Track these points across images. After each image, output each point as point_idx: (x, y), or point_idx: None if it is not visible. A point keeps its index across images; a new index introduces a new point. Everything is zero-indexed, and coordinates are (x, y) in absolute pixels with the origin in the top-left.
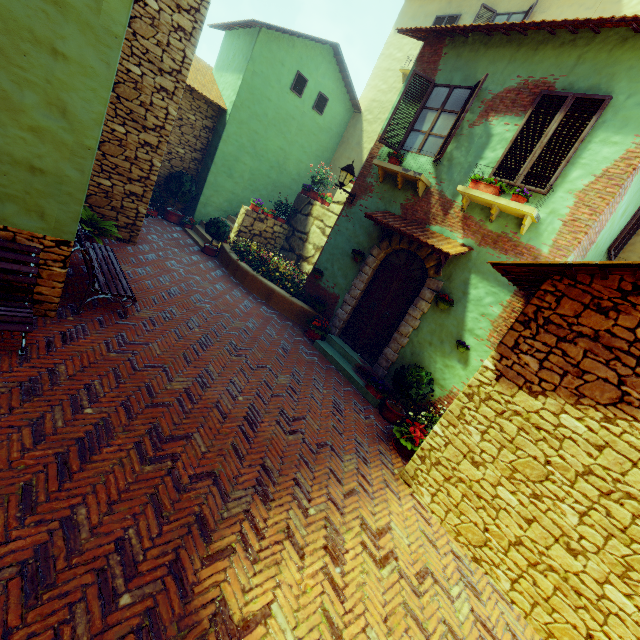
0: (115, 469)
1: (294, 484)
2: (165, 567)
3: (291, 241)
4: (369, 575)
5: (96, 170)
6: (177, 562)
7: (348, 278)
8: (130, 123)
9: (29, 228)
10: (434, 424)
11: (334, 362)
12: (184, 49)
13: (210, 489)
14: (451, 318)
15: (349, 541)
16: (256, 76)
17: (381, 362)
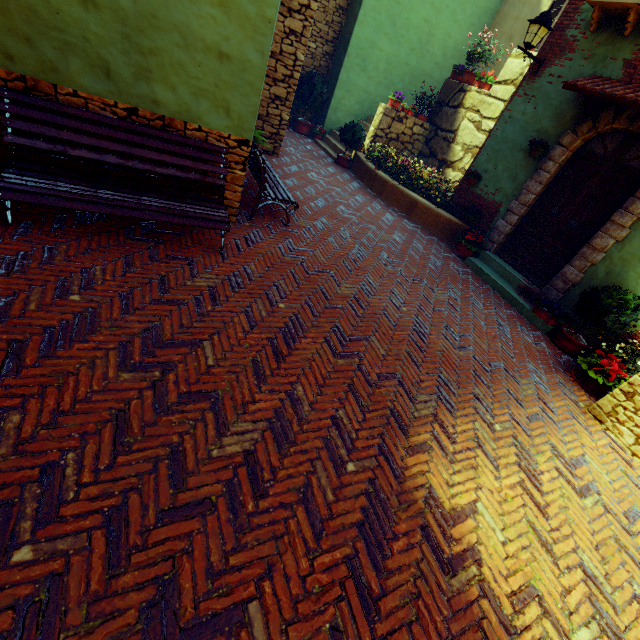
0: (315, 358)
1: (474, 398)
2: (375, 448)
3: (432, 144)
4: (570, 501)
5: None
6: (384, 446)
7: (517, 180)
8: None
9: (217, 127)
10: (633, 359)
11: (491, 282)
12: None
13: (397, 389)
14: None
15: (542, 464)
16: None
17: (555, 283)
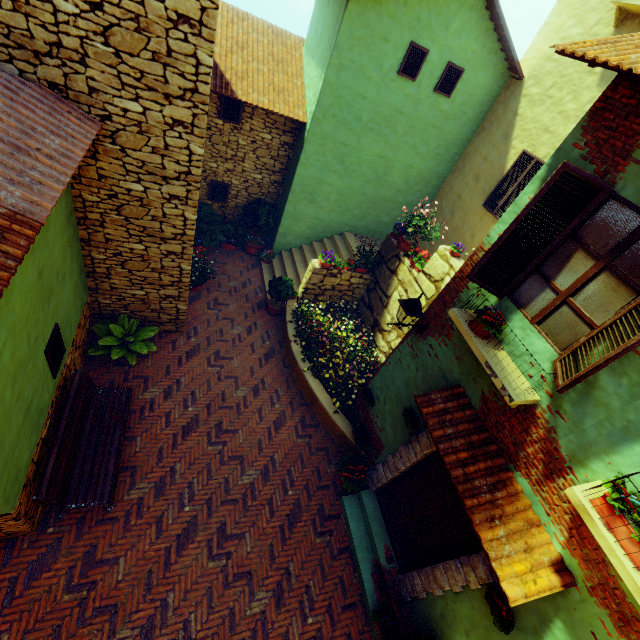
0: None
1: None
2: None
3: (371, 296)
4: None
5: (127, 284)
6: None
7: (396, 435)
8: (147, 238)
9: None
10: None
11: (352, 544)
12: (188, 145)
13: None
14: (504, 639)
15: None
16: (343, 70)
17: (406, 581)
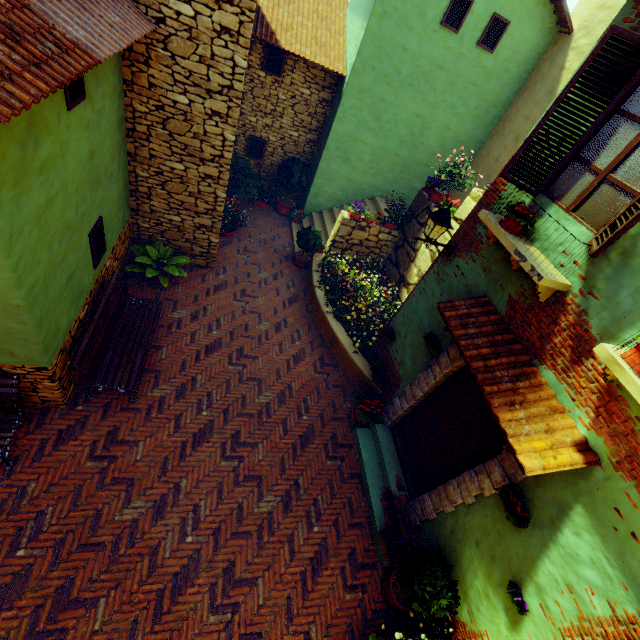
0: None
1: None
2: None
3: (399, 253)
4: None
5: (165, 208)
6: None
7: (416, 364)
8: (187, 158)
9: (8, 362)
10: None
11: (363, 471)
12: (233, 56)
13: None
14: (518, 539)
15: None
16: (386, 18)
17: (416, 506)
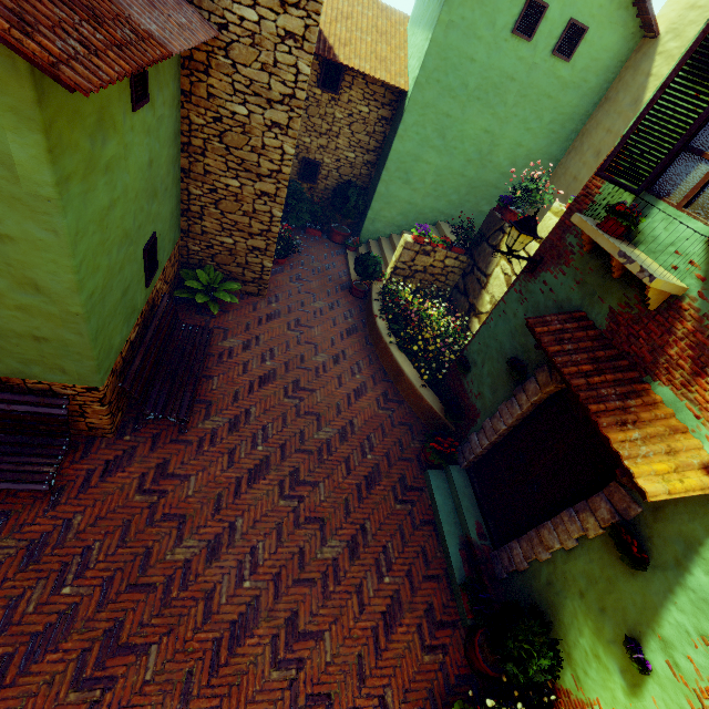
0: (42, 690)
1: None
2: None
3: (467, 280)
4: None
5: (217, 229)
6: None
7: (496, 395)
8: (243, 174)
9: (59, 380)
10: None
11: (437, 517)
12: (296, 62)
13: None
14: (634, 586)
15: None
16: (453, 28)
17: (502, 555)
